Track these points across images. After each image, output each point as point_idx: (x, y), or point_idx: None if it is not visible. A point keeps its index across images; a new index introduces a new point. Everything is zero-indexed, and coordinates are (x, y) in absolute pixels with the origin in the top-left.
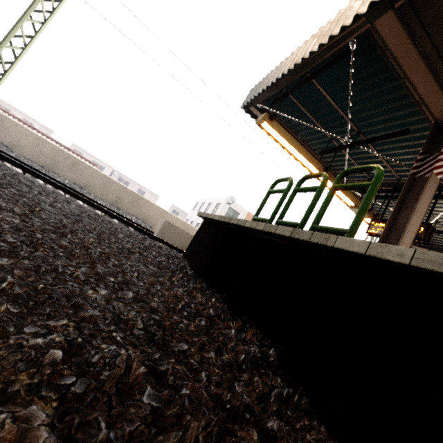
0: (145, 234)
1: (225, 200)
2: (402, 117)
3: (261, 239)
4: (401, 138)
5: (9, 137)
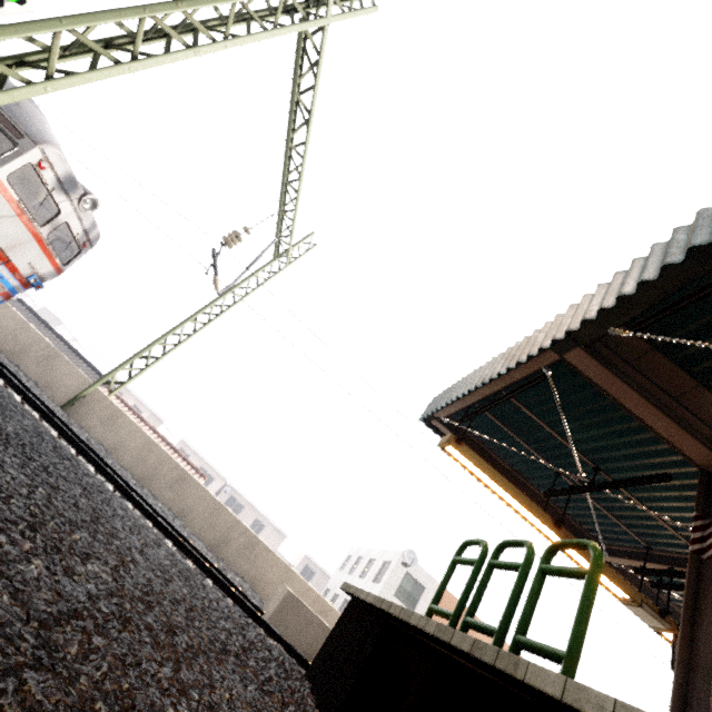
0: (250, 614)
1: (398, 556)
2: (652, 454)
3: (434, 653)
4: (668, 484)
5: (115, 437)
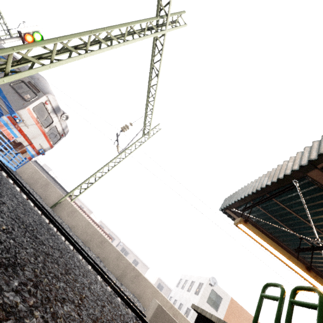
0: (140, 318)
1: (207, 280)
2: None
3: None
4: None
5: (73, 221)
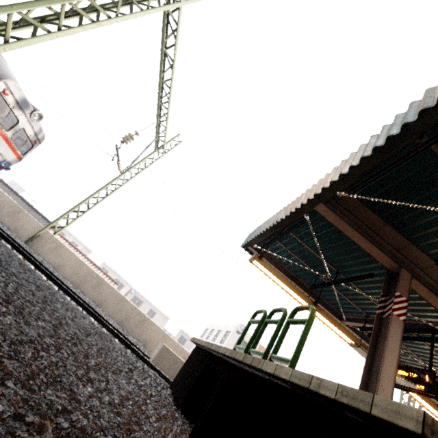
0: (141, 358)
1: (234, 328)
2: (366, 263)
3: (230, 366)
4: (374, 279)
5: (59, 260)
